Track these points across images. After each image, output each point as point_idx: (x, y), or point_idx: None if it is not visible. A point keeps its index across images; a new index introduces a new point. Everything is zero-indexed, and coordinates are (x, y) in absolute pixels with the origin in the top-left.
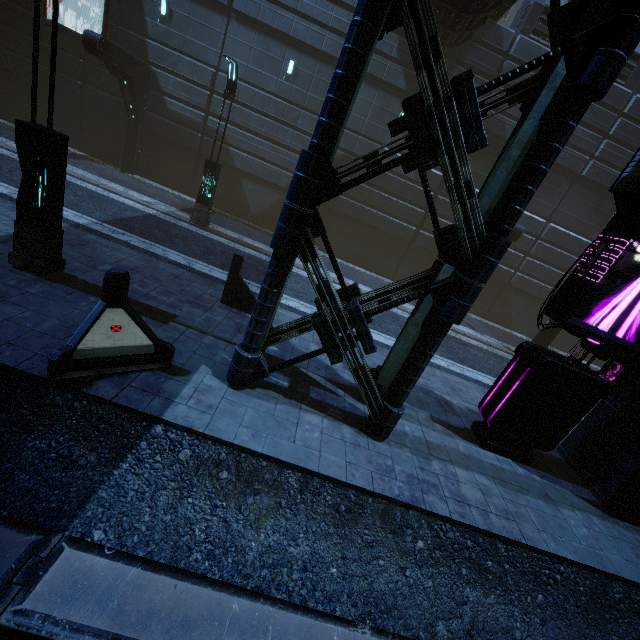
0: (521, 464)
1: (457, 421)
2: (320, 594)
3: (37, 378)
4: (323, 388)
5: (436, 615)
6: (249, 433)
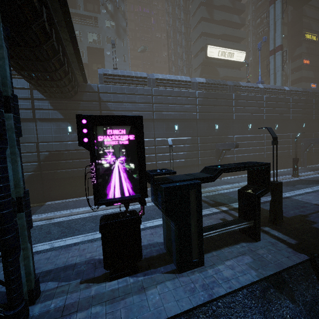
0: (134, 275)
1: (101, 271)
2: None
3: None
4: None
5: None
6: None
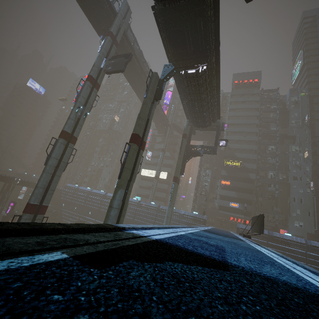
0: None
1: None
2: None
3: None
4: None
5: None
6: None
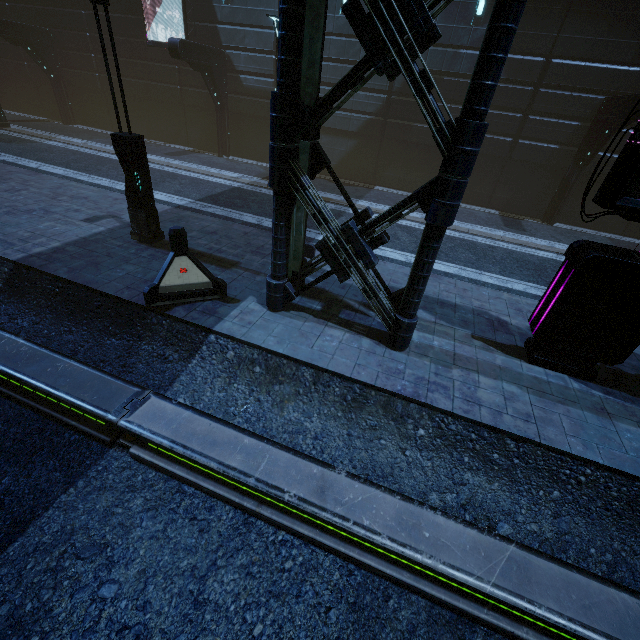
0: (581, 380)
1: (507, 339)
2: (327, 456)
3: (141, 307)
4: (355, 310)
5: (431, 488)
6: (275, 340)
